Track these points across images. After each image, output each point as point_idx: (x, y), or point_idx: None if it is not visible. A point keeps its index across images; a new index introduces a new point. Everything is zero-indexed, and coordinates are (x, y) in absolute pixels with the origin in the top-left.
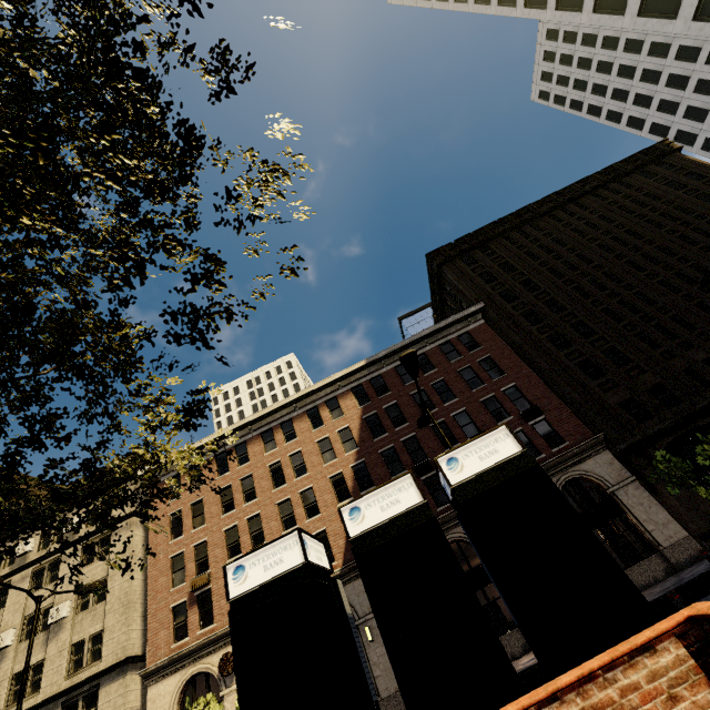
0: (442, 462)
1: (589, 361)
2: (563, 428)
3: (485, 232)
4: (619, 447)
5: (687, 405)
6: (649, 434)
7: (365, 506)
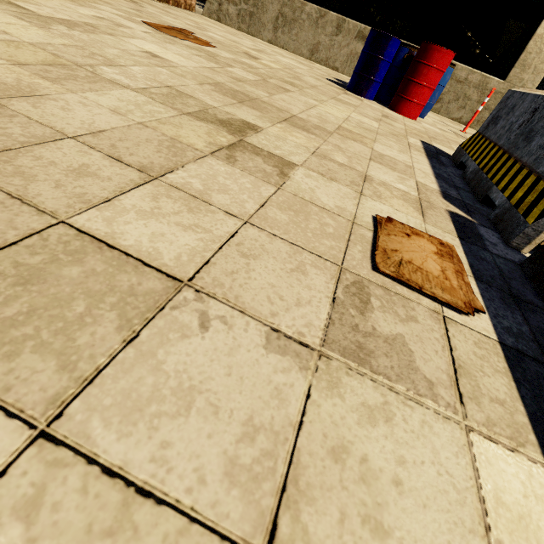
0: None
1: None
2: None
3: None
4: None
5: None
6: None
7: None
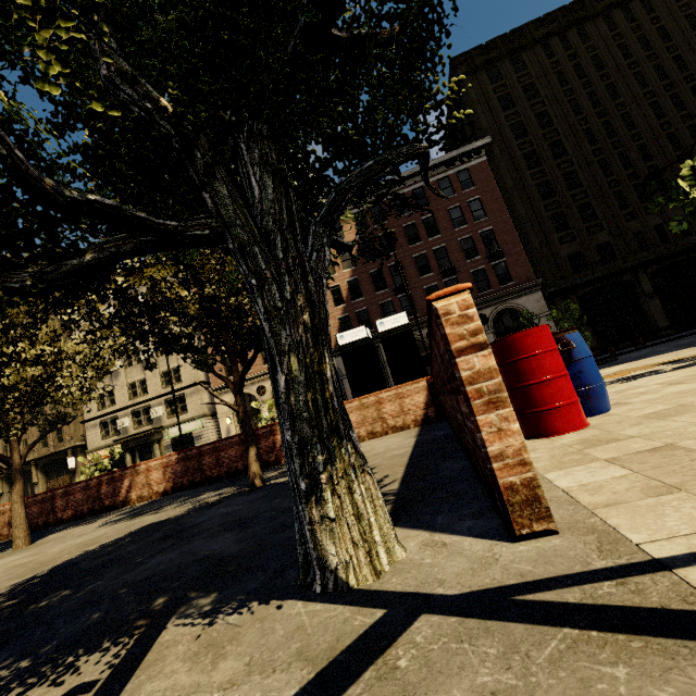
0: (377, 323)
1: (563, 213)
2: (515, 271)
3: (523, 34)
4: (549, 290)
5: (618, 263)
6: (576, 283)
7: (346, 335)
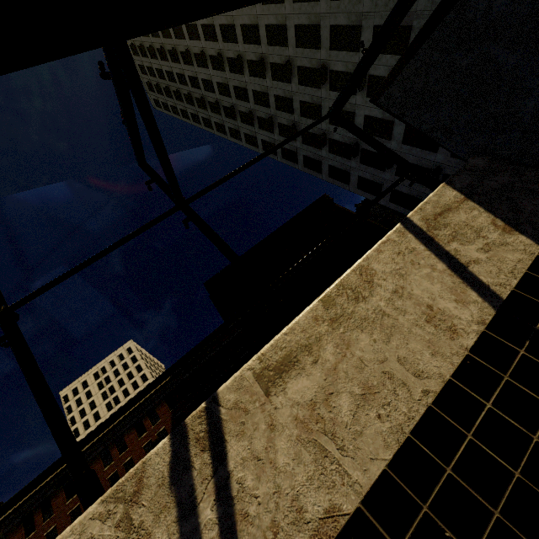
0: None
1: None
2: None
3: None
4: None
5: None
6: None
7: None
